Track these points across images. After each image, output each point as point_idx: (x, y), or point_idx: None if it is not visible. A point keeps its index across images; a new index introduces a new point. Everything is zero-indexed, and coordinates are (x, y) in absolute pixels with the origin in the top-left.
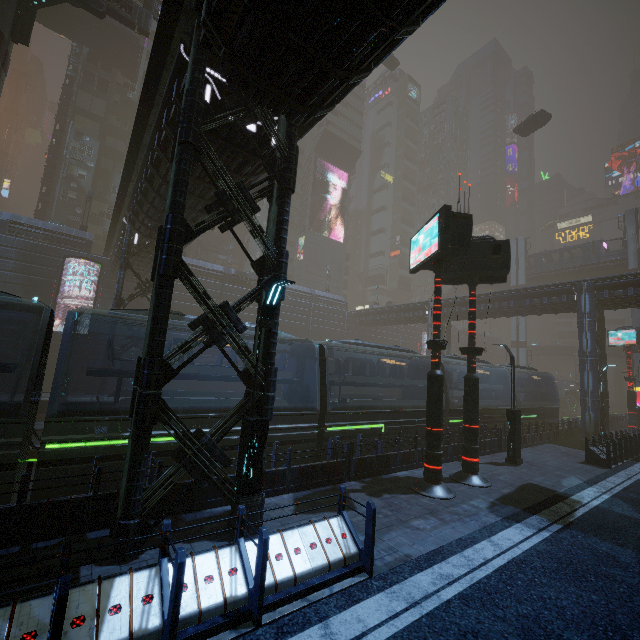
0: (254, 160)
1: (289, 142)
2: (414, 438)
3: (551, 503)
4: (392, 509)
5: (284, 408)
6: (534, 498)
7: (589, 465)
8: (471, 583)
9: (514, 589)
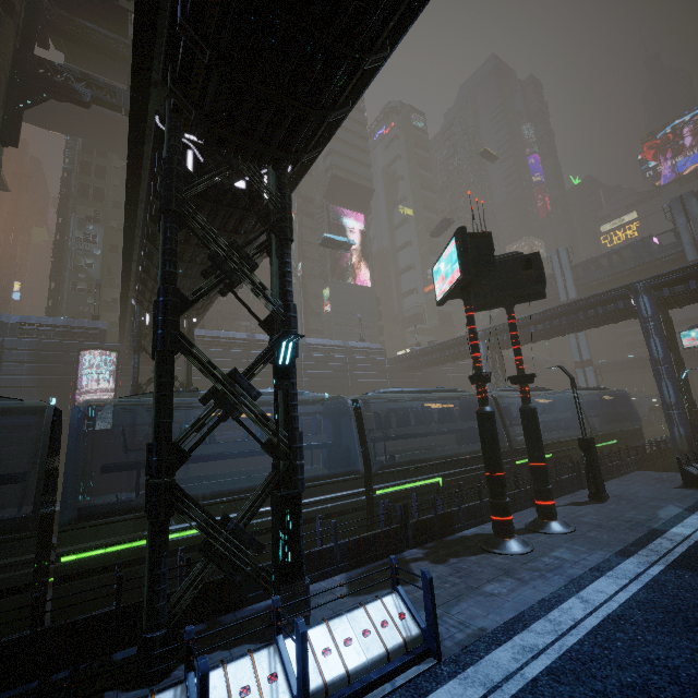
0: (249, 217)
1: (280, 192)
2: (477, 488)
3: (648, 541)
4: (460, 575)
5: (326, 476)
6: (627, 538)
7: (688, 489)
8: (560, 653)
9: (613, 653)
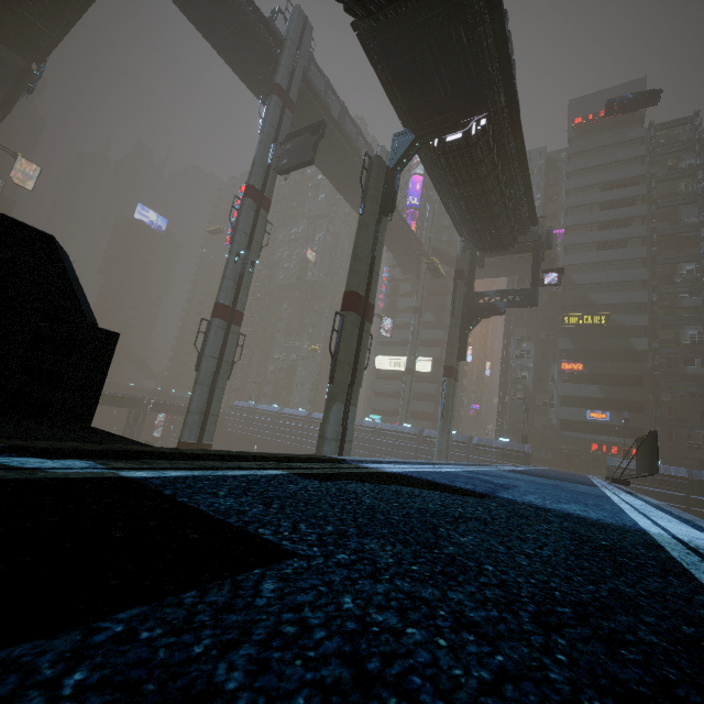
0: None
1: None
2: None
3: None
4: None
5: None
6: None
7: None
8: None
9: None
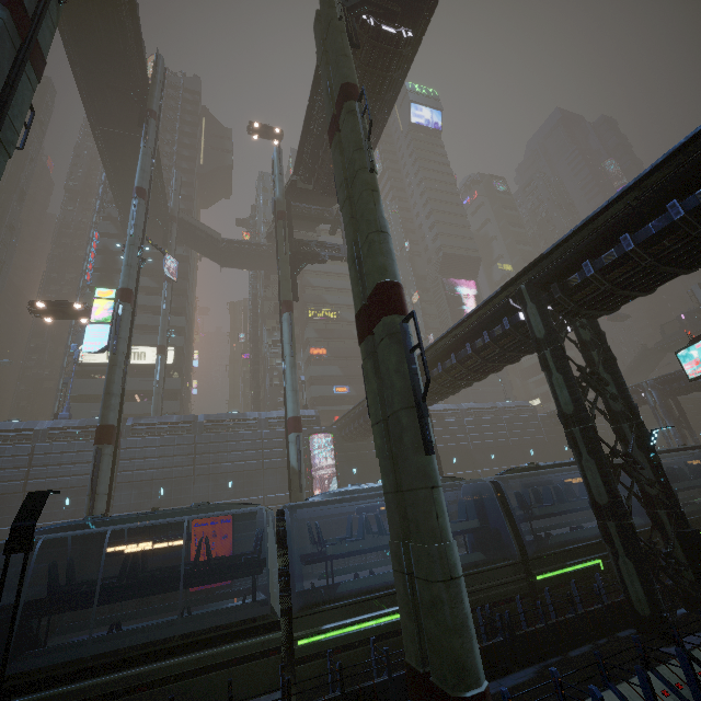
0: None
1: (598, 331)
2: None
3: None
4: None
5: None
6: None
7: None
8: None
9: None
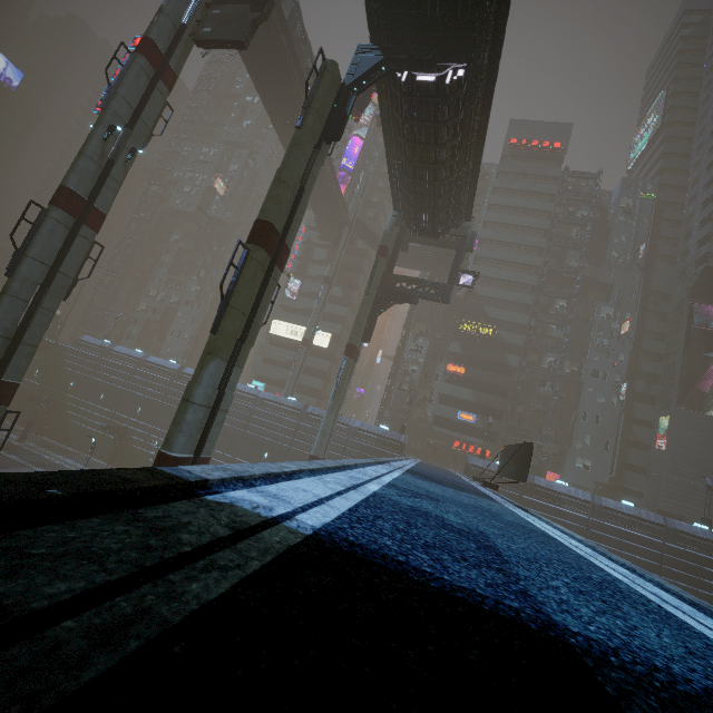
0: None
1: None
2: None
3: None
4: None
5: None
6: None
7: None
8: None
9: None
